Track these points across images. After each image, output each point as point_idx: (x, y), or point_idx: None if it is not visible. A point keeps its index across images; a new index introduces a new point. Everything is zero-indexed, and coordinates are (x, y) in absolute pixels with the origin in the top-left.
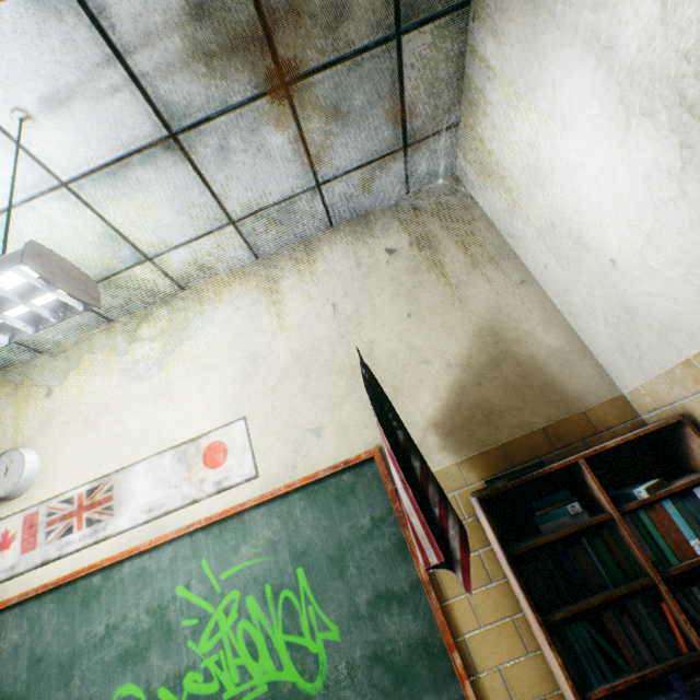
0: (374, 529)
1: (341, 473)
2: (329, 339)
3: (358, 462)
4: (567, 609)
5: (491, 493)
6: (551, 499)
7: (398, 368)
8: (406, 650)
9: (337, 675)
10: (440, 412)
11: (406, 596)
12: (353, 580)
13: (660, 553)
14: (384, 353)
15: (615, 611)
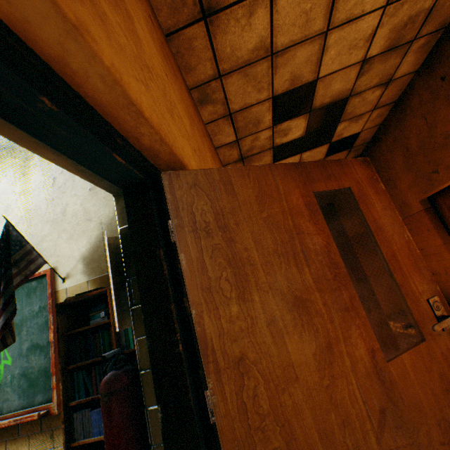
0: (40, 312)
1: (32, 280)
2: (47, 201)
3: (40, 275)
4: (76, 364)
5: (63, 303)
6: (99, 308)
7: (76, 222)
8: (37, 372)
9: (6, 380)
10: (88, 251)
11: (44, 347)
12: (24, 337)
13: (128, 342)
14: (71, 213)
15: (101, 367)
